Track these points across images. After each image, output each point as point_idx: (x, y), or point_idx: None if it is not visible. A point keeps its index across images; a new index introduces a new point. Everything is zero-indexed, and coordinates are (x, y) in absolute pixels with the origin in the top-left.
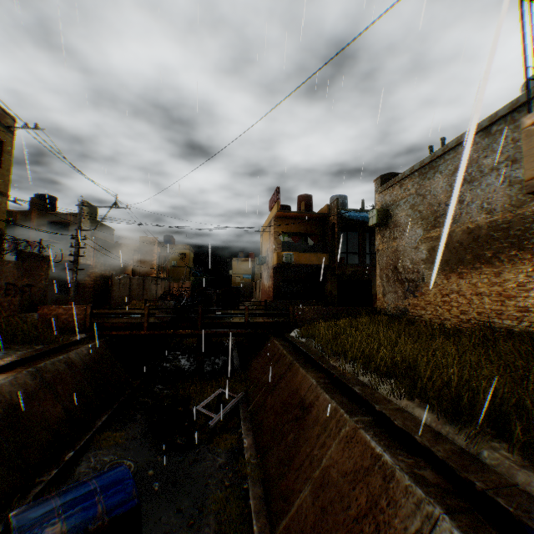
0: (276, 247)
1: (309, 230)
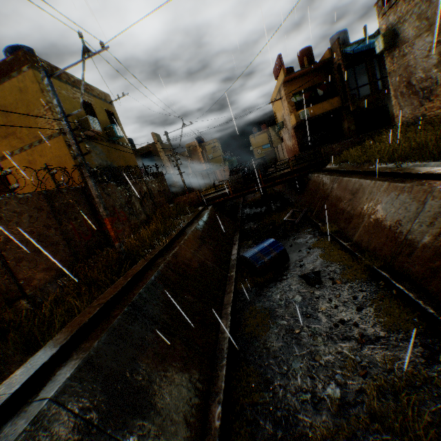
0: (291, 110)
1: (316, 82)
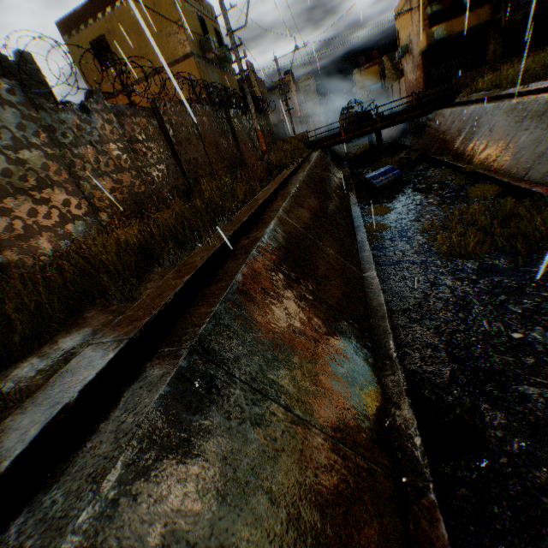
0: (422, 27)
1: None
